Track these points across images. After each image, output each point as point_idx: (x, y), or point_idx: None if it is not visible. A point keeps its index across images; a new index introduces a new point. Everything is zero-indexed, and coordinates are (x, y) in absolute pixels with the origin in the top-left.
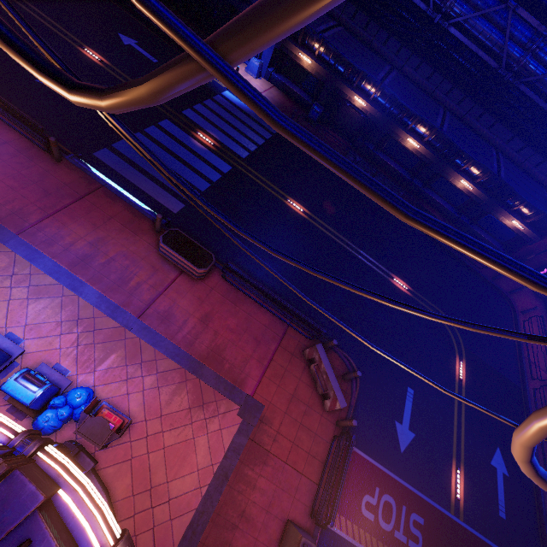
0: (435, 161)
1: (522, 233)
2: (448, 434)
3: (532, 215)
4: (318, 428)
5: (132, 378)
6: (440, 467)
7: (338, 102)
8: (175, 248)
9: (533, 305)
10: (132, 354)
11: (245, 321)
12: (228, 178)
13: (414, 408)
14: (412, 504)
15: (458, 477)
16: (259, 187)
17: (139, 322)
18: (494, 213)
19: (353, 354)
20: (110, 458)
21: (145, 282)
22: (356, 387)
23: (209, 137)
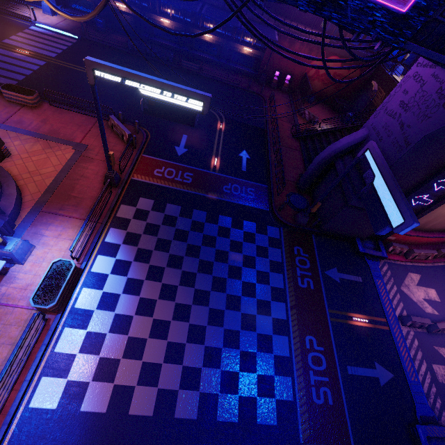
0: (183, 27)
1: (254, 55)
2: (210, 148)
3: (251, 40)
4: (123, 150)
5: (6, 143)
6: (204, 158)
7: (111, 13)
8: (11, 91)
9: (279, 96)
10: (3, 135)
11: (70, 120)
12: (45, 67)
13: (188, 141)
14: (186, 170)
15: (215, 160)
16: (68, 69)
17: (3, 125)
18: (233, 48)
19: (145, 126)
20: (4, 166)
21: (2, 112)
22: (148, 137)
23: (26, 50)
